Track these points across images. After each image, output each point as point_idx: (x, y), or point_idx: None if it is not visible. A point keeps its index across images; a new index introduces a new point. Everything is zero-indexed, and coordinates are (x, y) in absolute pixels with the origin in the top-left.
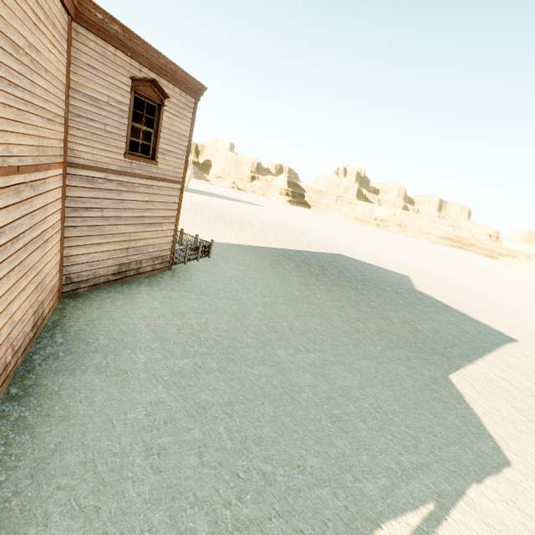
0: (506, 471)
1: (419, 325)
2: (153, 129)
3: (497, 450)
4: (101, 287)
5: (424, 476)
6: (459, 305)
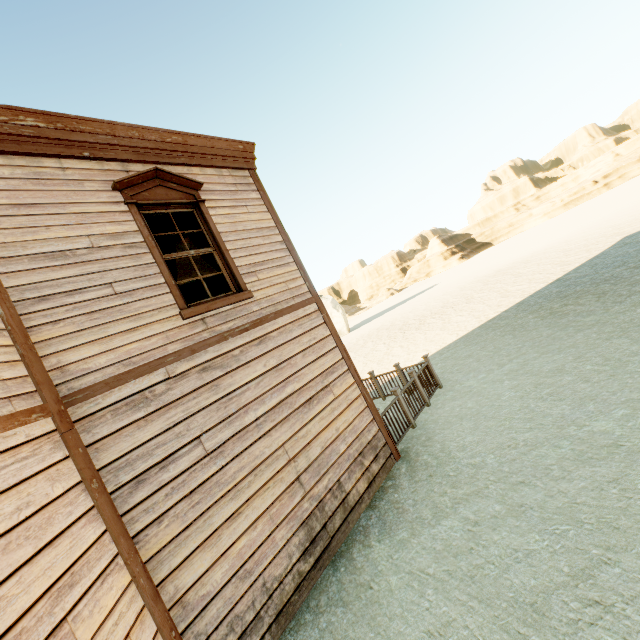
0: None
1: None
2: (210, 248)
3: None
4: (296, 603)
5: None
6: None
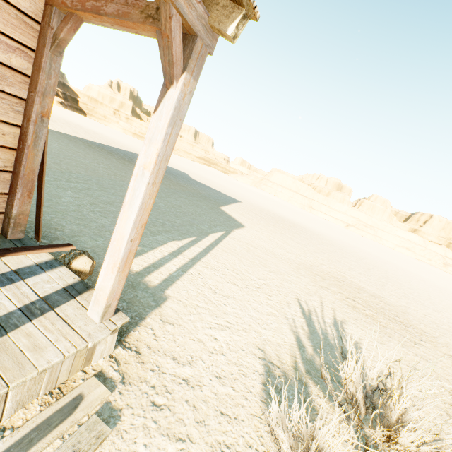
0: (245, 228)
1: (201, 191)
2: None
3: (241, 224)
4: None
5: (220, 227)
6: (216, 188)
